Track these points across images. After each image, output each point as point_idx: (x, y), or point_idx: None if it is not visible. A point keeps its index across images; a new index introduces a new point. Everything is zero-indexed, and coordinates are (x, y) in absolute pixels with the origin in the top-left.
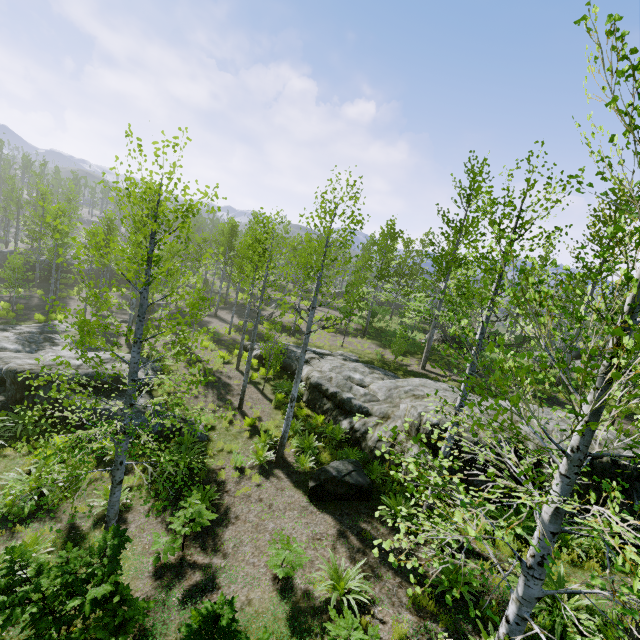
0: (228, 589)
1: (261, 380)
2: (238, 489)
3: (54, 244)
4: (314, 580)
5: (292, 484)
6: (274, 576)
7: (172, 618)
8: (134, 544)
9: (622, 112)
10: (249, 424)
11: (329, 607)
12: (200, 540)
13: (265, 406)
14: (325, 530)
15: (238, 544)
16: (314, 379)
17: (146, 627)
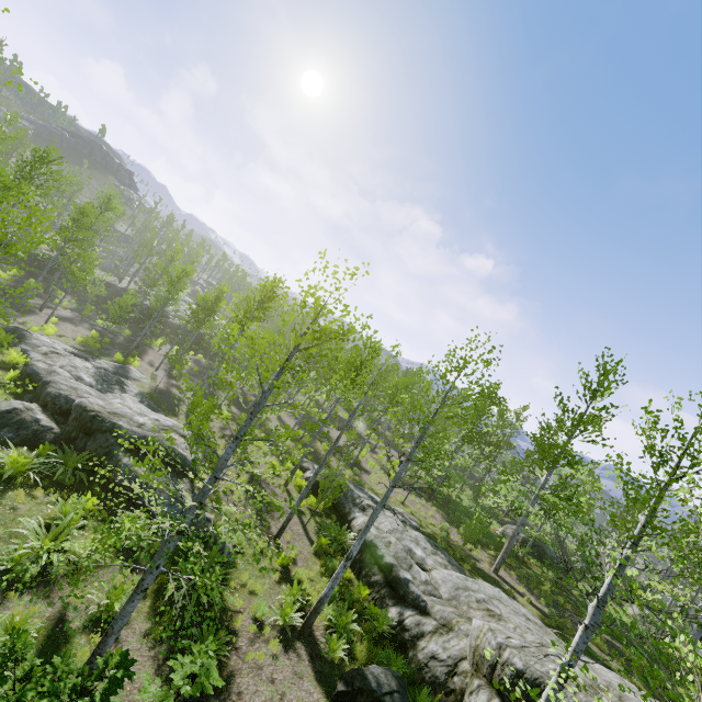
0: None
1: (307, 510)
2: (250, 651)
3: (163, 295)
4: None
5: (313, 673)
6: None
7: None
8: None
9: None
10: (282, 563)
11: None
12: None
13: (304, 546)
14: None
15: None
16: (370, 536)
17: None
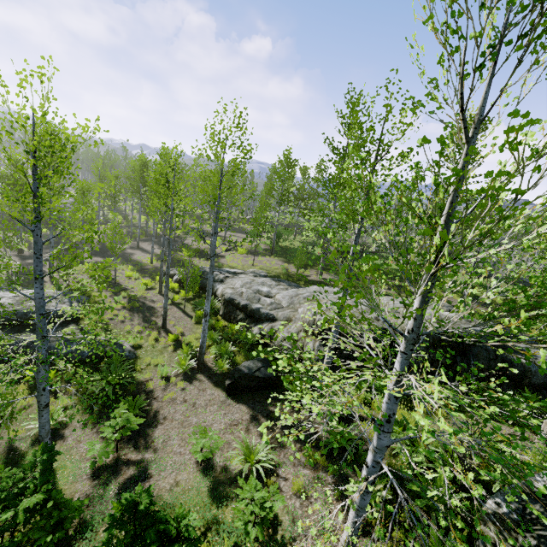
0: (159, 476)
1: (182, 301)
2: (165, 395)
3: None
4: (231, 457)
5: (212, 384)
6: (198, 460)
7: (110, 508)
8: (72, 454)
9: (437, 30)
10: (173, 339)
11: (238, 477)
12: (133, 441)
13: (187, 323)
14: (240, 417)
15: (167, 439)
16: (227, 295)
17: (86, 519)
